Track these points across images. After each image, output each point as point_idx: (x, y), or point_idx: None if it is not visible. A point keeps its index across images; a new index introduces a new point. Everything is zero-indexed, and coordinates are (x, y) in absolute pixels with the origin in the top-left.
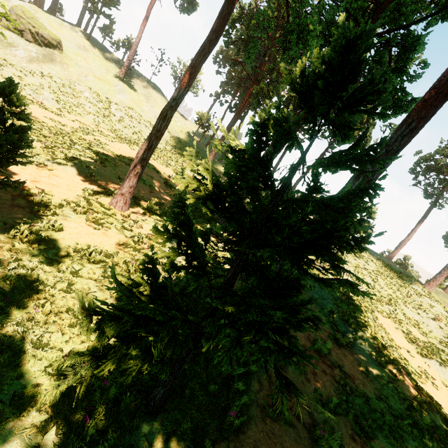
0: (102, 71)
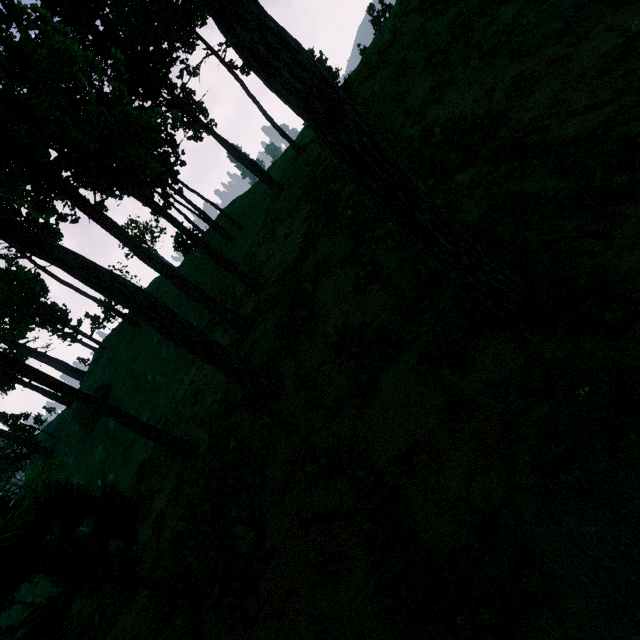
0: (131, 349)
